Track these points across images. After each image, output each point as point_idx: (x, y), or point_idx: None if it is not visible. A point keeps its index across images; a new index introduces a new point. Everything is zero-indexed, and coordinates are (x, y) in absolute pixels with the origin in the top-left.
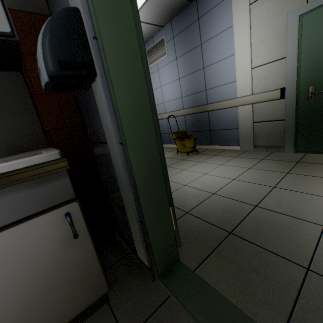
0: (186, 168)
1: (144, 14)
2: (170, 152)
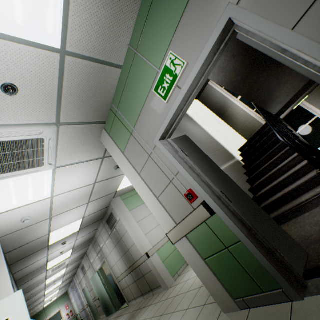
0: None
1: (61, 289)
2: None
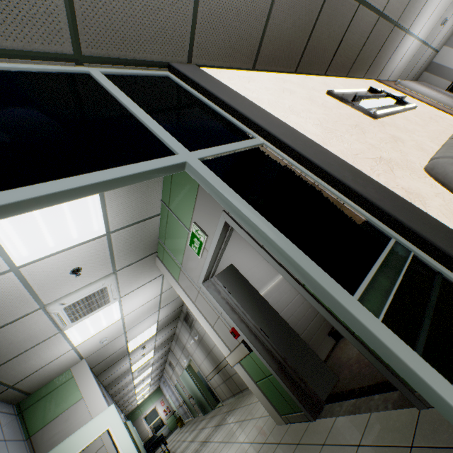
0: (173, 439)
1: (152, 385)
2: (181, 427)
